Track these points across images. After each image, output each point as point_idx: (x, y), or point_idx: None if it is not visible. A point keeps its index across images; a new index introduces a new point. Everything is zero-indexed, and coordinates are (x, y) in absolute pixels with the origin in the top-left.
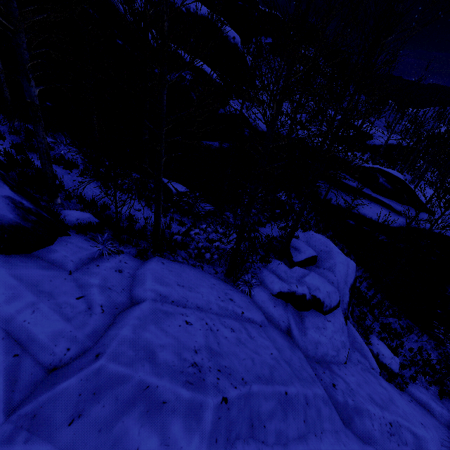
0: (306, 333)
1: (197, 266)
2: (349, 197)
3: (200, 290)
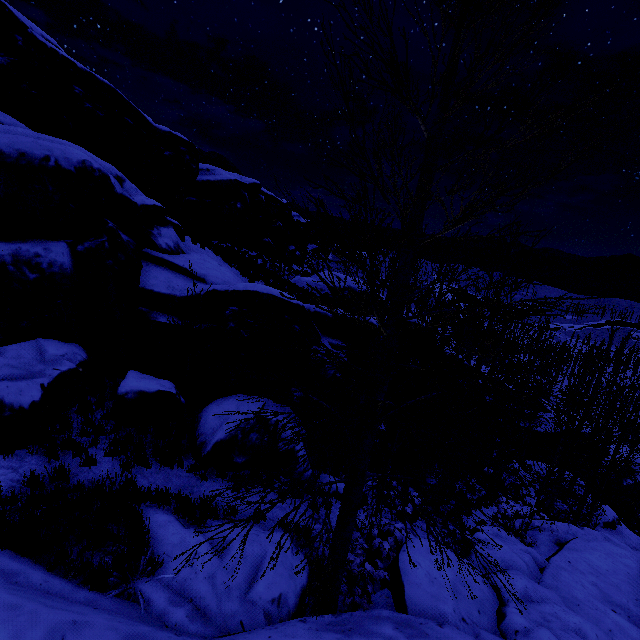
0: (634, 542)
1: None
2: None
3: None
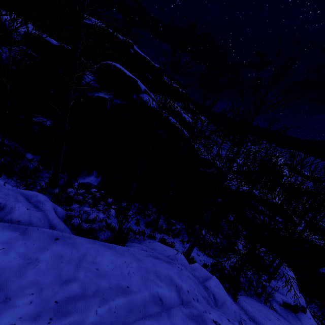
0: None
1: (246, 294)
2: (262, 217)
3: (273, 319)
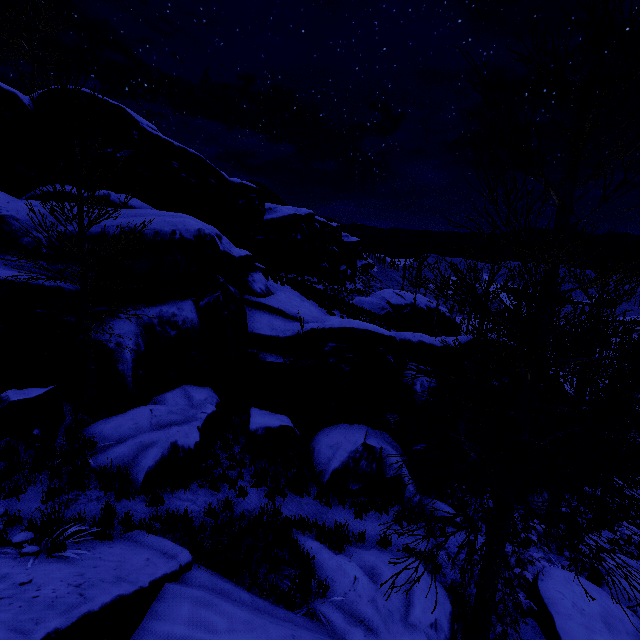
0: None
1: None
2: None
3: None
